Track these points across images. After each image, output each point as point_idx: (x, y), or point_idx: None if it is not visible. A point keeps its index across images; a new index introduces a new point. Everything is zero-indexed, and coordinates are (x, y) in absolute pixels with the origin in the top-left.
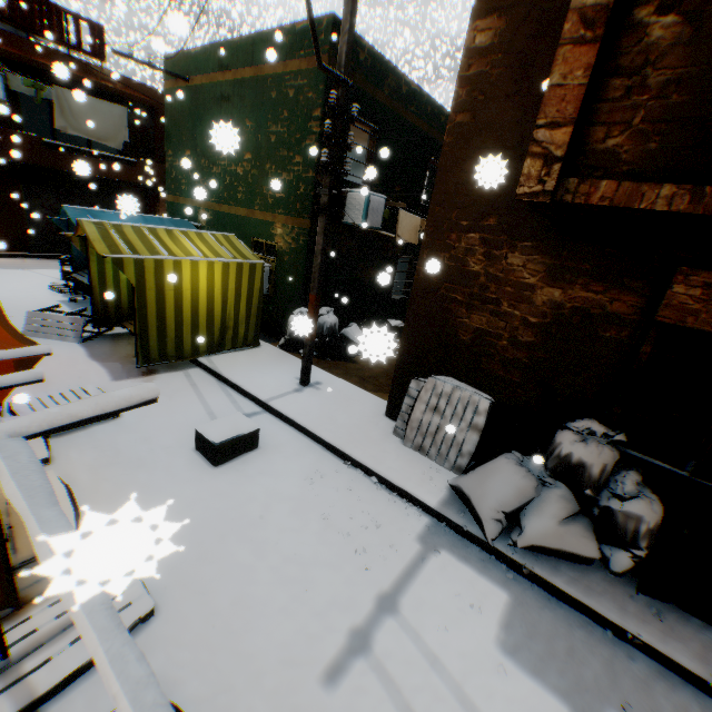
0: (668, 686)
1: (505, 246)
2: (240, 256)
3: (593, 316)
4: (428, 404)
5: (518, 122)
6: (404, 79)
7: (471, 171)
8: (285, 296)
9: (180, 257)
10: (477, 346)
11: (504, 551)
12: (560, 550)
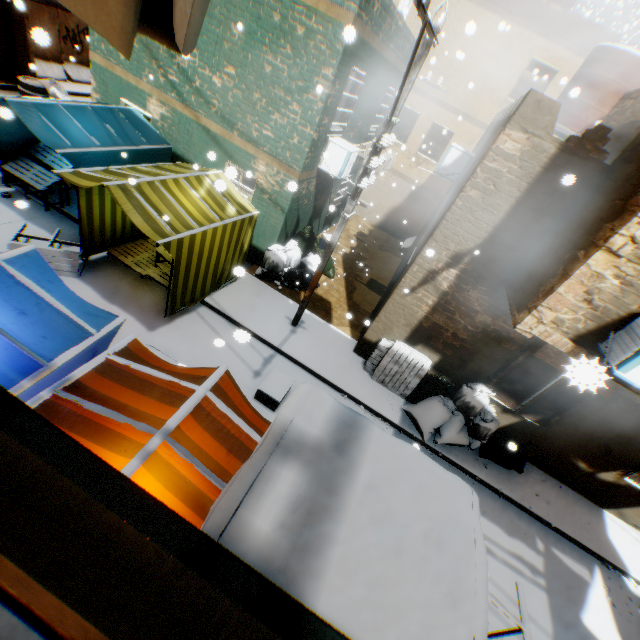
0: (485, 493)
1: (470, 285)
2: (239, 206)
3: (502, 336)
4: (393, 358)
5: (509, 217)
6: (396, 18)
7: (466, 231)
8: (260, 228)
9: (207, 227)
10: (432, 332)
11: (431, 445)
12: (455, 444)
